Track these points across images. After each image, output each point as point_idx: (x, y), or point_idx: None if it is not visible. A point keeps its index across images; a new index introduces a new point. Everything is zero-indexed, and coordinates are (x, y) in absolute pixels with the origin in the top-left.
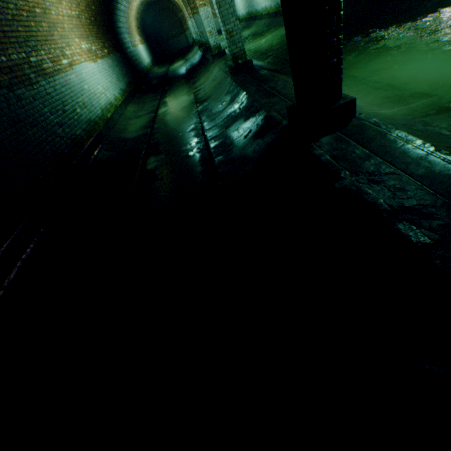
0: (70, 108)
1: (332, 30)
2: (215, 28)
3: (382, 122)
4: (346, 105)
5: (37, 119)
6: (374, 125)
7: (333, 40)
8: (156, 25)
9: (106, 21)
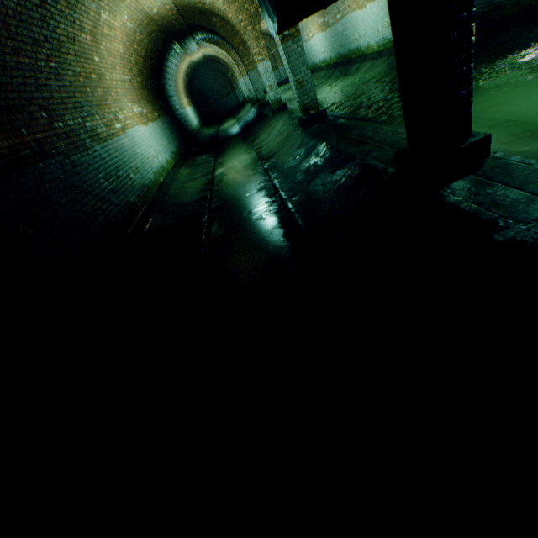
0: (124, 174)
1: (461, 58)
2: (275, 82)
3: (532, 159)
4: (478, 143)
5: (92, 186)
6: (522, 163)
7: (462, 69)
8: (204, 87)
9: (156, 85)
